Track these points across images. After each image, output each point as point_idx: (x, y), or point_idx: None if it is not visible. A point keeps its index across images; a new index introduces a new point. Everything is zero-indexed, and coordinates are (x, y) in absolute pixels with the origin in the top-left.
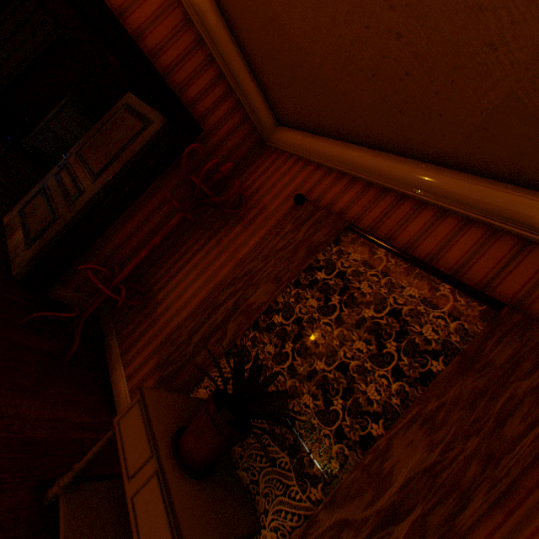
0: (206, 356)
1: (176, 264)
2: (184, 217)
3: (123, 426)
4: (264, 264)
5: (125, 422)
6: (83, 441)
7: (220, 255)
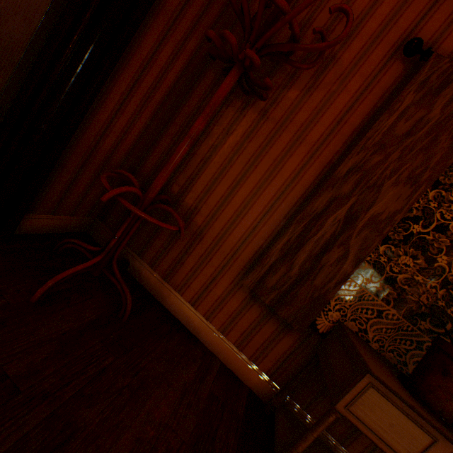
0: (326, 279)
1: (194, 152)
2: (236, 80)
3: (359, 413)
4: (383, 158)
5: (359, 409)
6: (213, 393)
7: (274, 138)
